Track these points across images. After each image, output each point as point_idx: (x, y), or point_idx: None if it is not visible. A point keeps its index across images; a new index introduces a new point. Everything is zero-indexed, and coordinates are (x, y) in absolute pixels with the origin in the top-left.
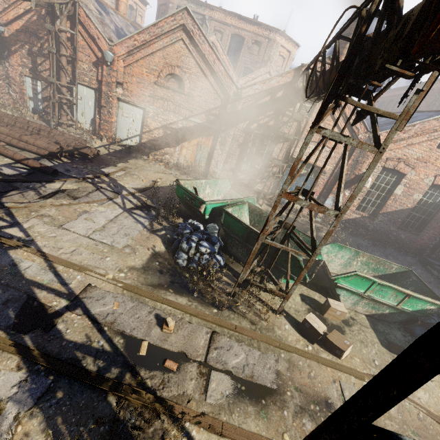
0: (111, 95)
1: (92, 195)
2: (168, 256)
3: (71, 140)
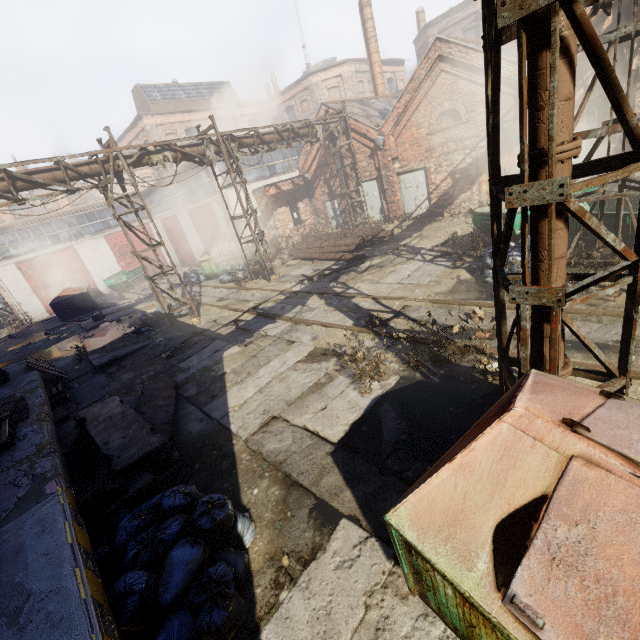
0: (390, 174)
1: (395, 261)
2: (475, 281)
3: (369, 231)
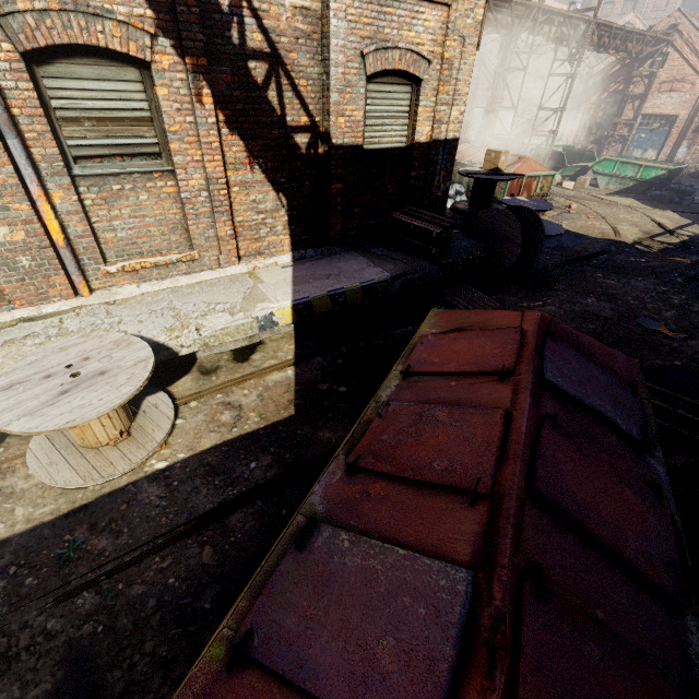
0: None
1: None
2: None
3: (463, 141)
